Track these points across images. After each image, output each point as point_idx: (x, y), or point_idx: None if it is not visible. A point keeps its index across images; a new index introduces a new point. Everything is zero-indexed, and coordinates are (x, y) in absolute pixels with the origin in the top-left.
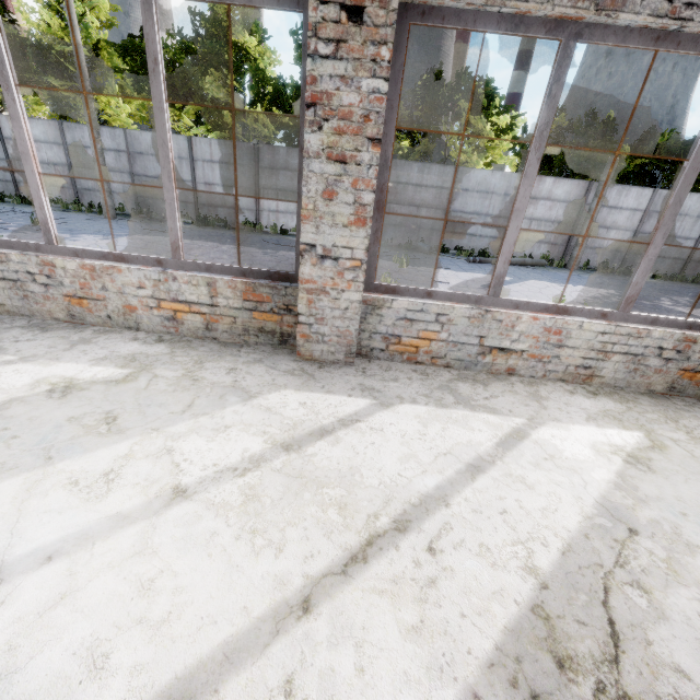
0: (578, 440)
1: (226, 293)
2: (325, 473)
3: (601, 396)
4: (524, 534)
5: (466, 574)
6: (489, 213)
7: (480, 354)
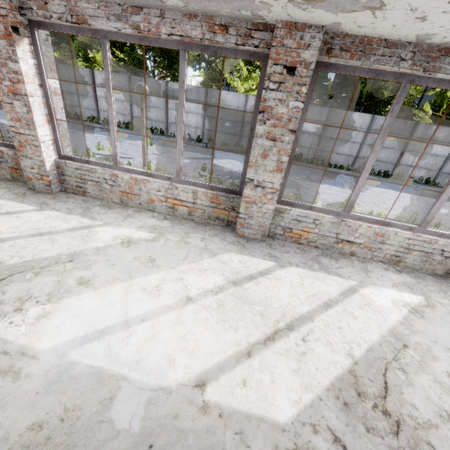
0: None
1: None
2: None
3: None
4: None
5: None
6: (229, 119)
7: None
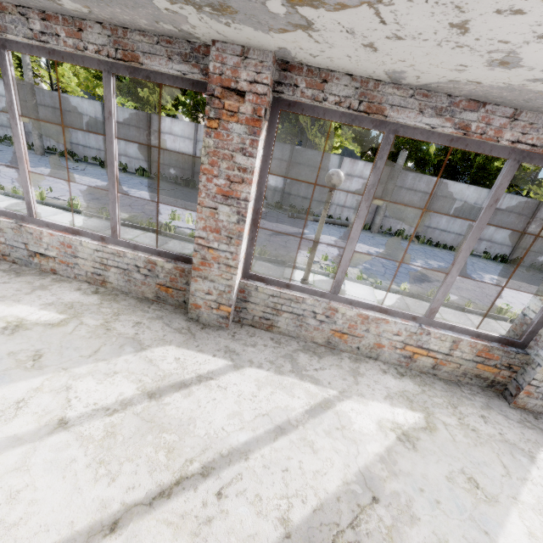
0: (1, 312)
1: None
2: None
3: (97, 295)
4: None
5: None
6: (317, 183)
7: (31, 256)
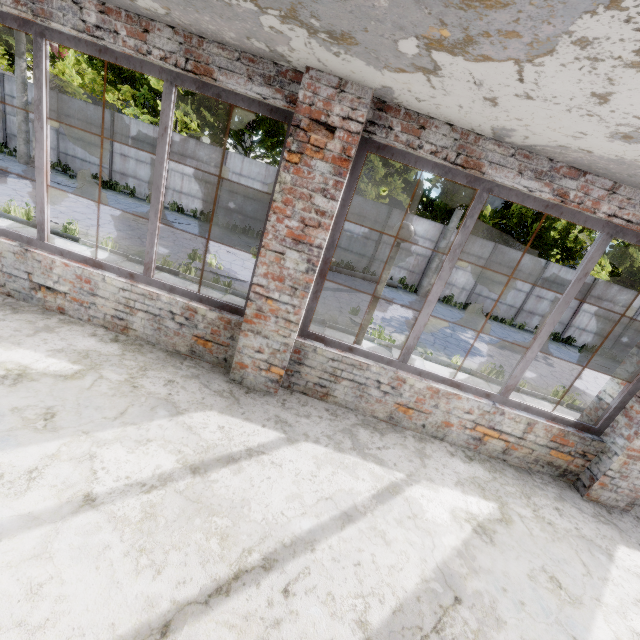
0: None
1: None
2: None
3: (117, 343)
4: None
5: None
6: (360, 234)
7: (33, 289)
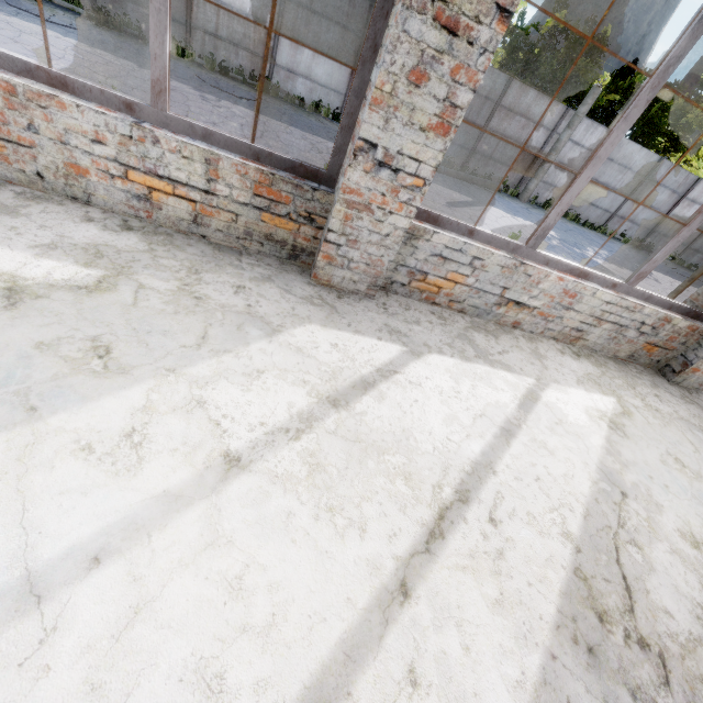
0: (575, 404)
1: (231, 180)
2: (381, 436)
3: (583, 358)
4: (556, 500)
5: (523, 544)
6: (465, 116)
7: (497, 305)
